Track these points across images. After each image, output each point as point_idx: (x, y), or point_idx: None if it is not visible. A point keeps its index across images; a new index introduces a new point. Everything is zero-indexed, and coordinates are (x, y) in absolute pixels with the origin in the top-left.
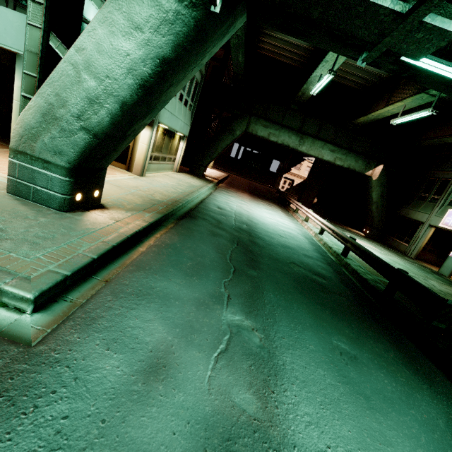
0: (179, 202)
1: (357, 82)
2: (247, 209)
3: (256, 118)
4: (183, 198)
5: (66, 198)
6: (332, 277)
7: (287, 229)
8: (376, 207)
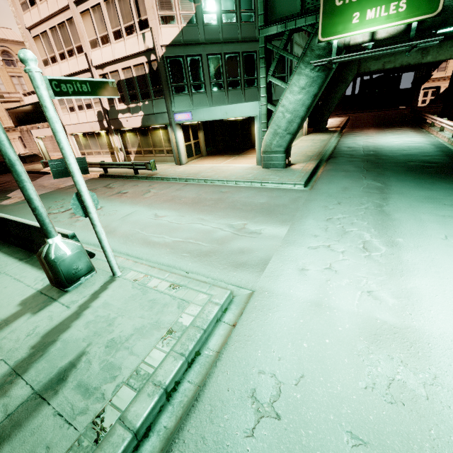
0: (322, 152)
1: None
2: (373, 141)
3: None
4: (322, 150)
5: (284, 163)
6: (443, 162)
7: (412, 145)
8: None
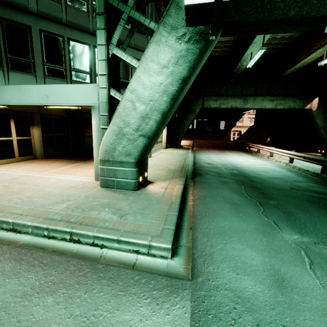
0: (184, 167)
1: (276, 48)
2: (225, 159)
3: (207, 97)
4: (184, 163)
5: (136, 181)
6: None
7: (264, 166)
8: (324, 130)
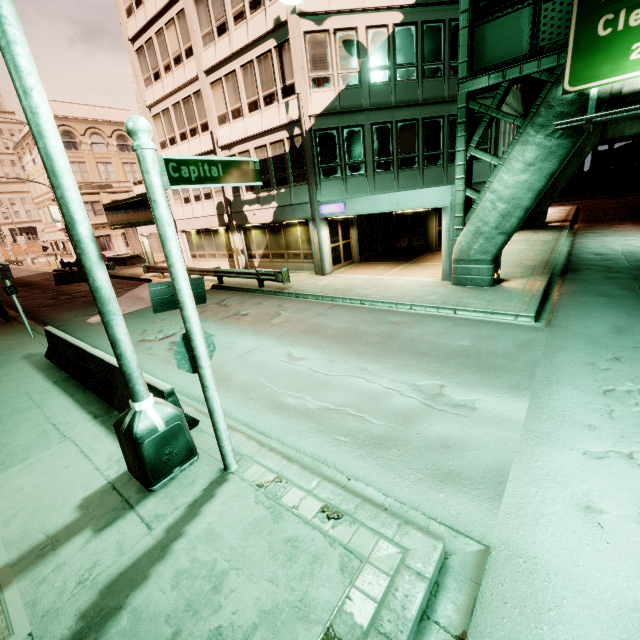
0: (550, 262)
1: None
2: (639, 244)
3: None
4: (550, 257)
5: (491, 278)
6: None
7: None
8: None
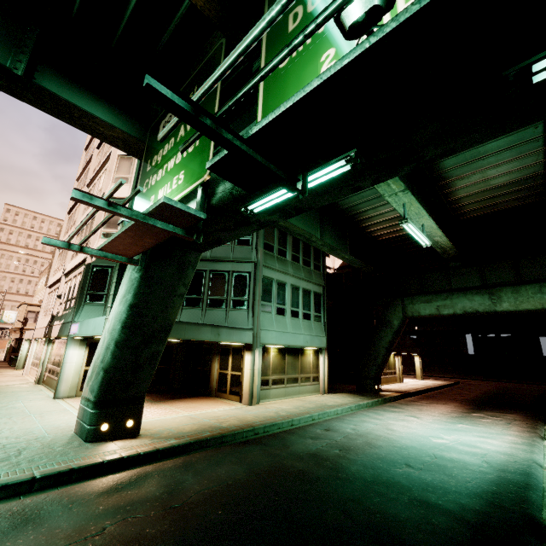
0: (250, 426)
1: (520, 197)
2: (398, 427)
3: (410, 297)
4: (269, 421)
5: (91, 428)
6: None
7: (455, 454)
8: None
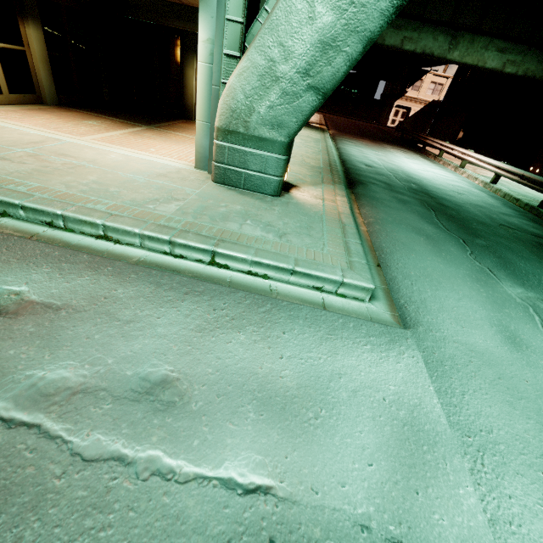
0: (333, 165)
1: None
2: (391, 162)
3: None
4: (330, 159)
5: (280, 180)
6: None
7: (453, 183)
8: None
